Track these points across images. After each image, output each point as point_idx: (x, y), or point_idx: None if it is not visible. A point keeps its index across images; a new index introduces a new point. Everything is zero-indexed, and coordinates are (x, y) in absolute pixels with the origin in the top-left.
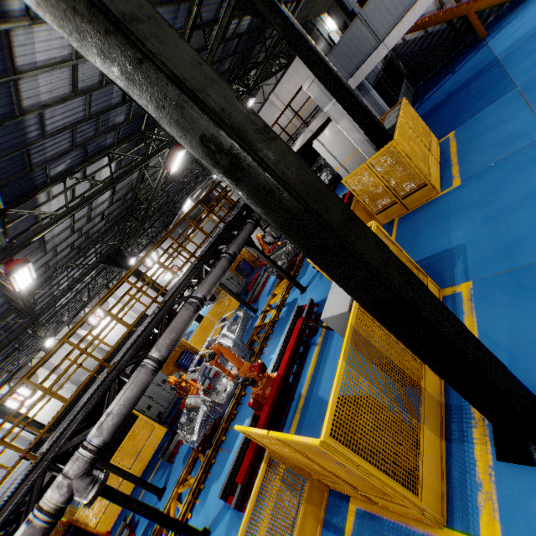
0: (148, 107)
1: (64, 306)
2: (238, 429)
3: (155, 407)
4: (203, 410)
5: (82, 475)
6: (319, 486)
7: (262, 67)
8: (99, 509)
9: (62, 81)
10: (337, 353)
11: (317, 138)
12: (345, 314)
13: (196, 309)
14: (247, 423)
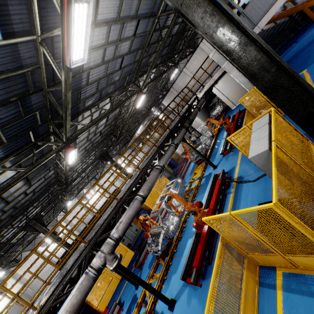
0: (193, 21)
1: (76, 185)
2: (205, 218)
3: (126, 240)
4: (163, 233)
5: (110, 252)
6: (252, 262)
7: (182, 51)
8: (99, 296)
9: (99, 56)
10: (247, 194)
11: (214, 86)
12: (266, 151)
13: (160, 171)
14: (190, 240)
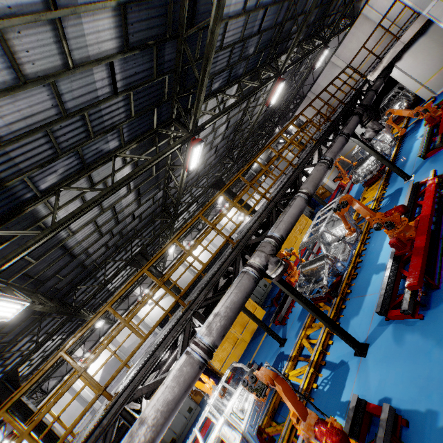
0: None
1: (177, 230)
2: None
3: (251, 297)
4: (328, 264)
5: (272, 254)
6: None
7: (339, 17)
8: (221, 358)
9: None
10: None
11: (395, 65)
12: None
13: (327, 167)
14: (378, 273)
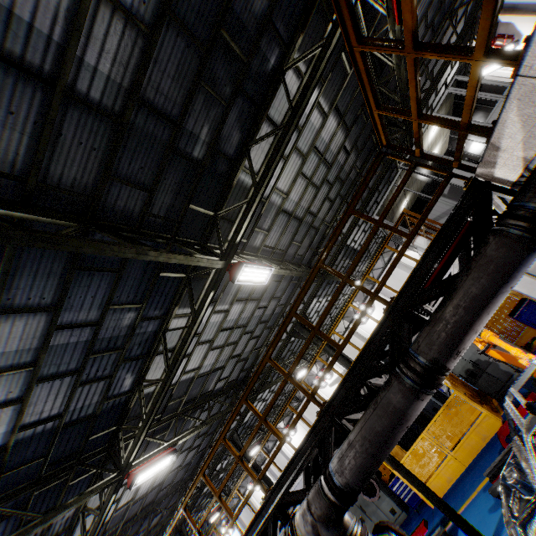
0: None
1: None
2: None
3: (369, 522)
4: None
5: None
6: None
7: None
8: None
9: None
10: None
11: None
12: None
13: None
14: None
